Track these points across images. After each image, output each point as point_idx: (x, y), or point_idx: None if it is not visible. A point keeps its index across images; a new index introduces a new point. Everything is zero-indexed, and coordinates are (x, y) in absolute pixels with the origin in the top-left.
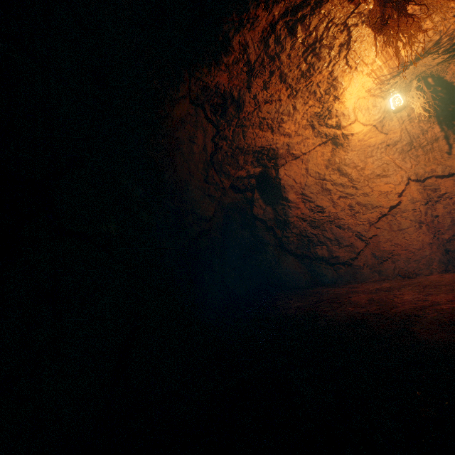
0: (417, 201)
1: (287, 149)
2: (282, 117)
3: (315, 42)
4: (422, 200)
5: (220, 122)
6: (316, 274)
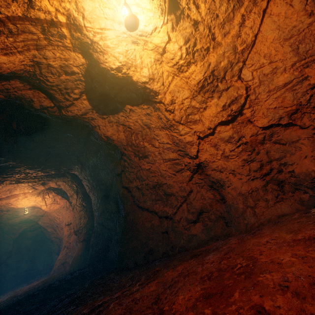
0: (66, 235)
1: (34, 216)
2: (15, 214)
3: None
4: (67, 235)
5: None
6: None
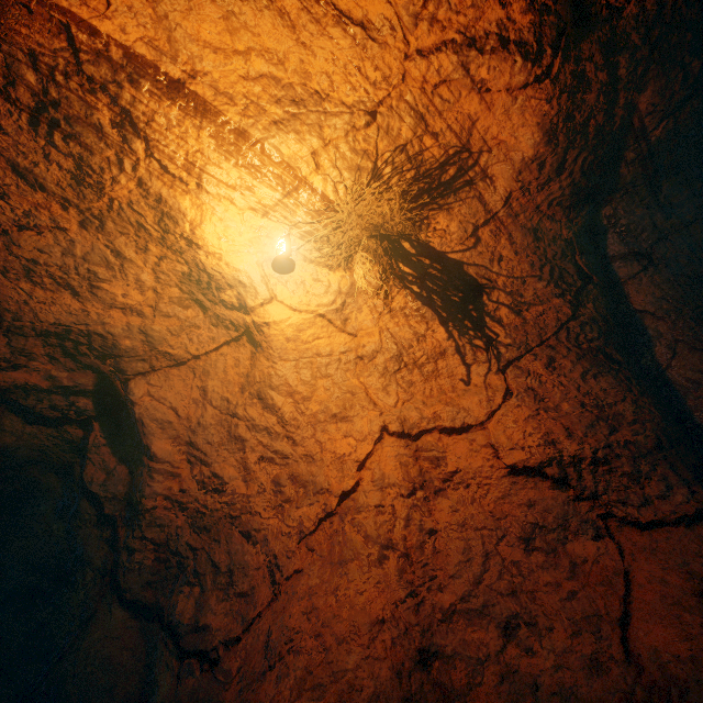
0: (392, 485)
1: (147, 341)
2: (92, 268)
3: (43, 105)
4: (404, 484)
5: None
6: (152, 679)
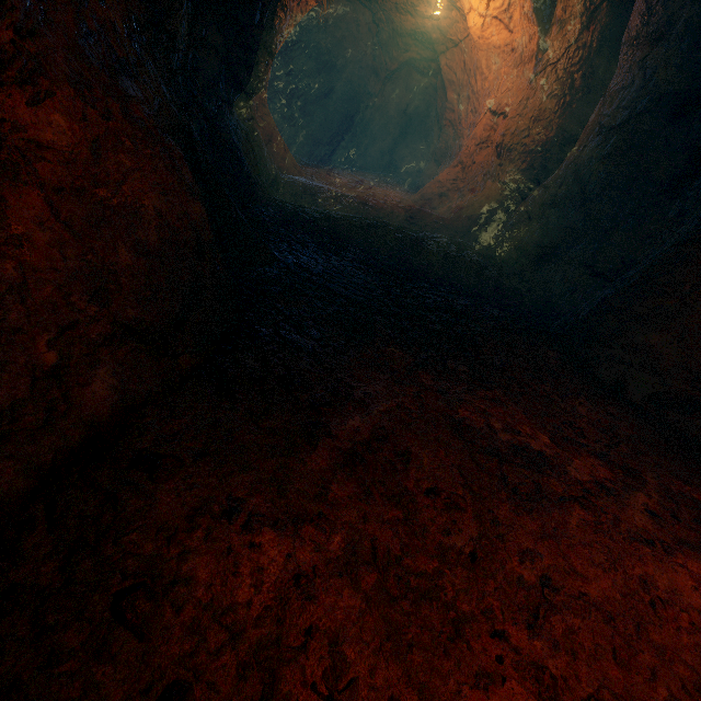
0: (475, 139)
1: (442, 34)
2: (412, 2)
3: None
4: (478, 140)
5: (371, 7)
6: None
